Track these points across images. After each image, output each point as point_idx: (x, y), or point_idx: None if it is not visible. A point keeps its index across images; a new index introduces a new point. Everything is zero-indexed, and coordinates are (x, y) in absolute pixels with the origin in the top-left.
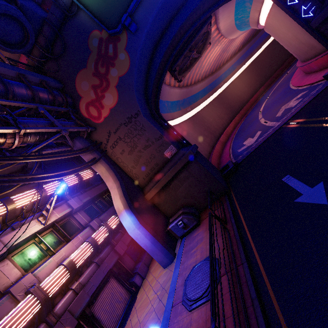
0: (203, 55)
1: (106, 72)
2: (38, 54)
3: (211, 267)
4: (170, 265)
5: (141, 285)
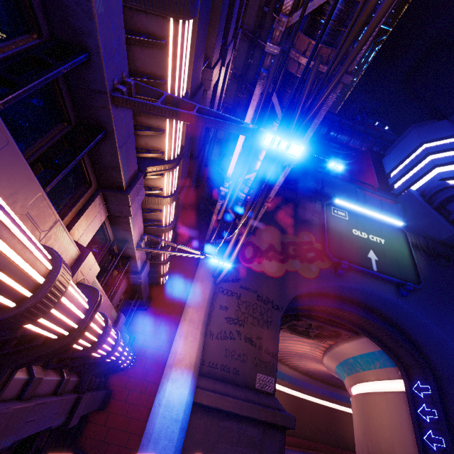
0: (300, 338)
1: (292, 255)
2: None
3: None
4: None
5: None
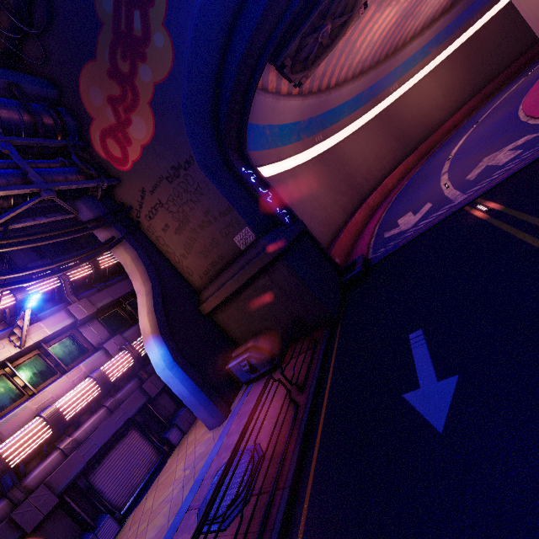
0: (356, 28)
1: (131, 72)
2: (7, 22)
3: (207, 508)
4: (217, 429)
5: (179, 444)
